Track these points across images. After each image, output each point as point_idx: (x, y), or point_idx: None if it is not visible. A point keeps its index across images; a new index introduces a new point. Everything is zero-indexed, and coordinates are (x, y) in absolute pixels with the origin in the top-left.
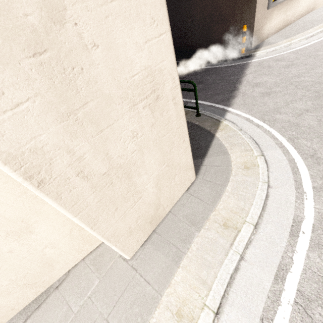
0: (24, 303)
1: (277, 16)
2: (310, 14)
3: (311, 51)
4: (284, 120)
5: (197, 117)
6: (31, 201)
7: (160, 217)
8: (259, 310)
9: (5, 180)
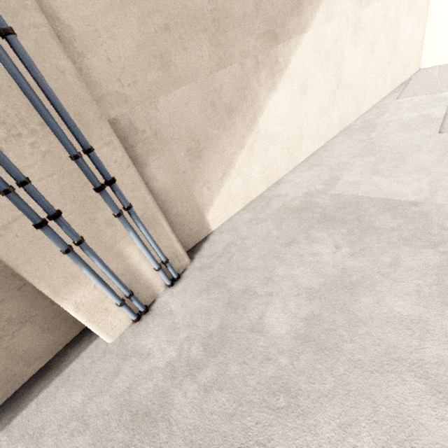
0: (397, 84)
1: None
2: None
3: None
4: None
5: None
6: (426, 4)
7: None
8: None
9: None
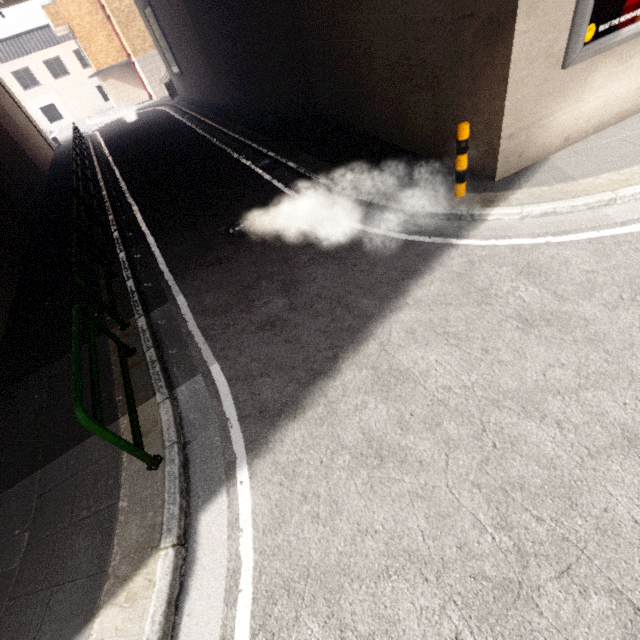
0: None
1: (613, 80)
2: None
3: None
4: None
5: (147, 469)
6: None
7: None
8: None
9: None
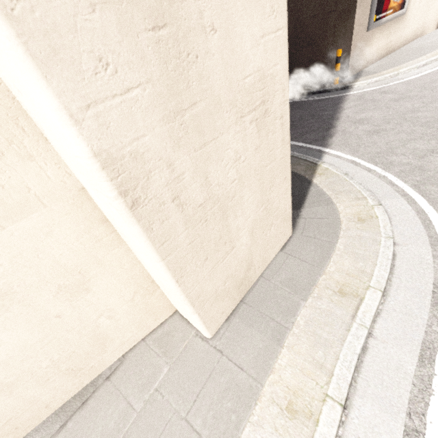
0: (63, 399)
1: (379, 40)
2: (418, 40)
3: (426, 82)
4: (403, 163)
5: None
6: (93, 244)
7: (249, 283)
8: (404, 402)
9: (68, 210)
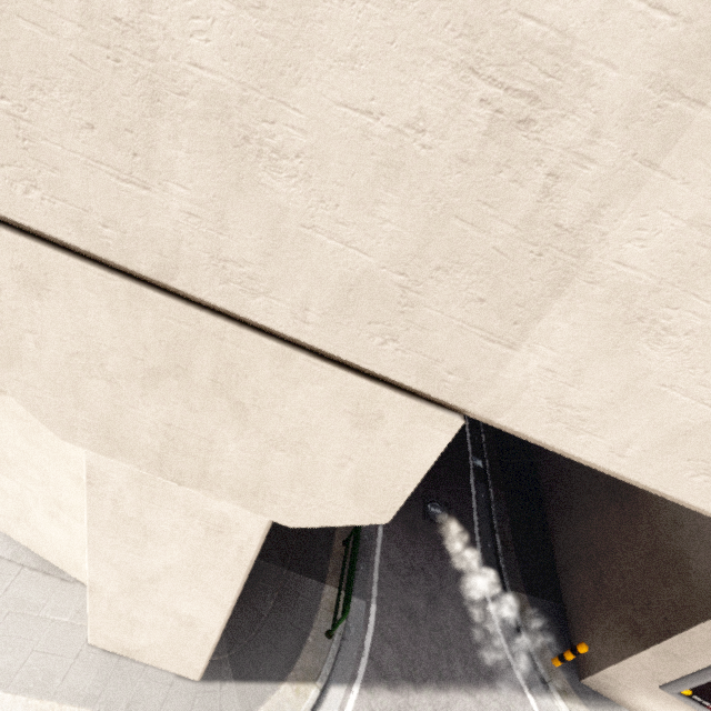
0: (49, 559)
1: None
2: None
3: None
4: None
5: (325, 633)
6: None
7: (135, 657)
8: None
9: None
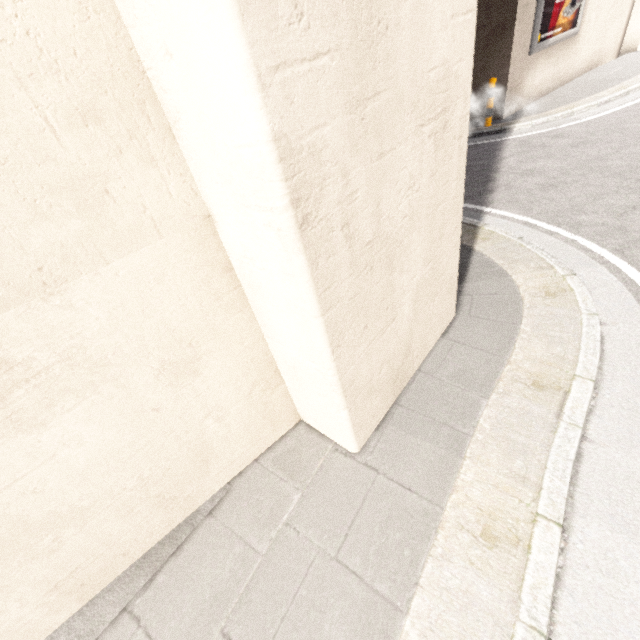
0: (146, 544)
1: (544, 68)
2: (594, 71)
3: (612, 123)
4: (596, 224)
5: None
6: (211, 303)
7: (405, 378)
8: None
9: (188, 247)
